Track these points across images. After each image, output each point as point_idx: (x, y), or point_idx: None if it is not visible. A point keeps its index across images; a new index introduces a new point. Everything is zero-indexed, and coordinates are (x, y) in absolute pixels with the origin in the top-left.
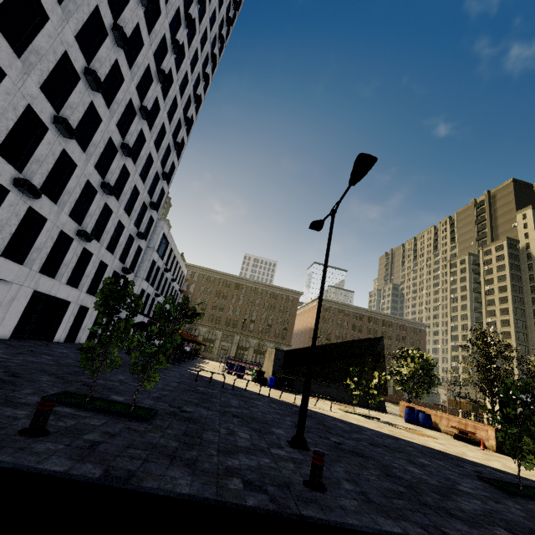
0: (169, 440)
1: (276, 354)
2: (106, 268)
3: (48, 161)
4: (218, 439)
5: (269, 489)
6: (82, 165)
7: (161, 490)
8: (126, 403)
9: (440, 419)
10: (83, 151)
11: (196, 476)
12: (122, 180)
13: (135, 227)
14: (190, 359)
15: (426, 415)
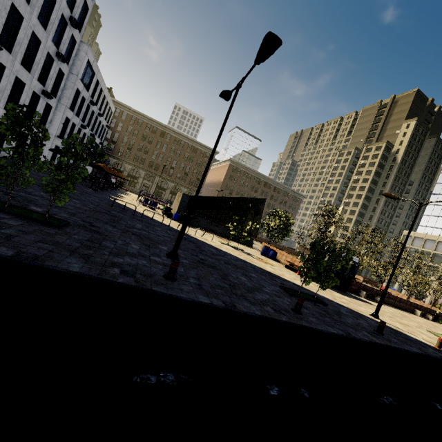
0: (73, 242)
1: (182, 198)
2: (24, 87)
3: None
4: (114, 246)
5: (137, 276)
6: None
7: (58, 268)
8: (42, 213)
9: (282, 256)
10: None
11: (87, 264)
12: None
13: (54, 45)
14: (113, 189)
15: (275, 252)
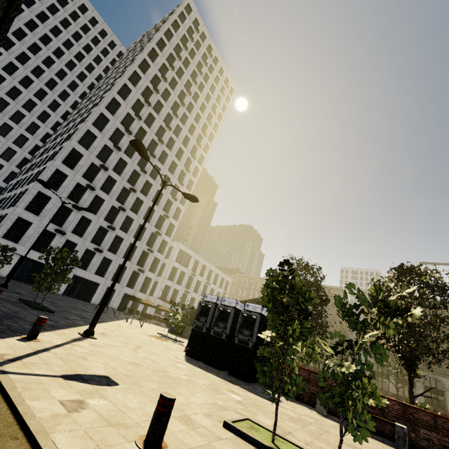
0: None
1: (185, 311)
2: (126, 269)
3: (75, 221)
4: None
5: None
6: (95, 220)
7: None
8: None
9: None
10: (95, 215)
11: None
12: (130, 223)
13: (148, 247)
14: None
15: None
